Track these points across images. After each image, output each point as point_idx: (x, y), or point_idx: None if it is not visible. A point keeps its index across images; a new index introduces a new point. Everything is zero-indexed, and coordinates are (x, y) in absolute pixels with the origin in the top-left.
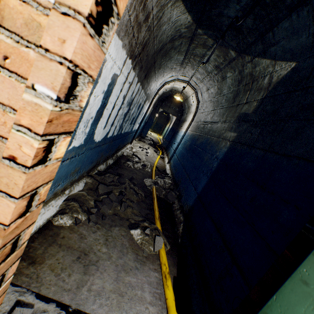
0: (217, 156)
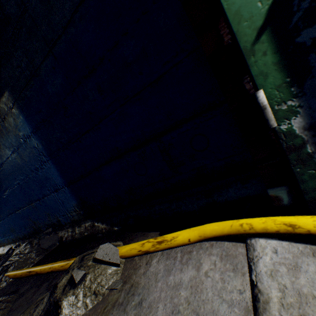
0: (25, 135)
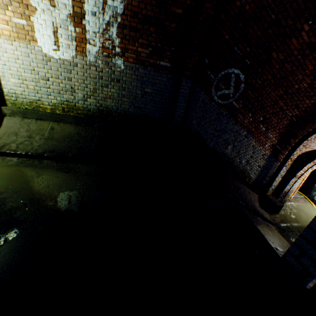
0: None
